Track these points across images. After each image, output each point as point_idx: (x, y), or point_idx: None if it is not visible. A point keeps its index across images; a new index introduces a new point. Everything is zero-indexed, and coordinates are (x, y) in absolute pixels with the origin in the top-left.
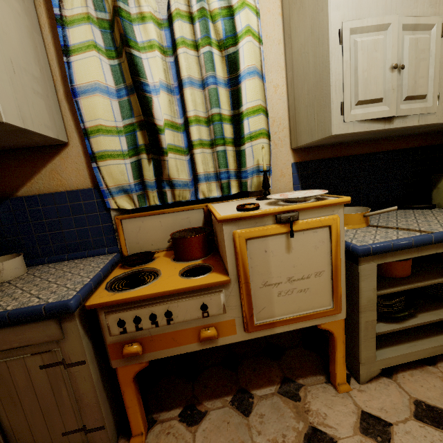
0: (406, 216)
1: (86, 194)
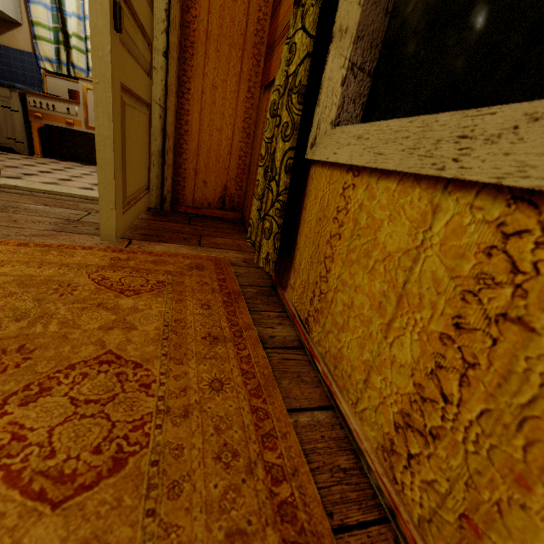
0: None
1: (29, 55)
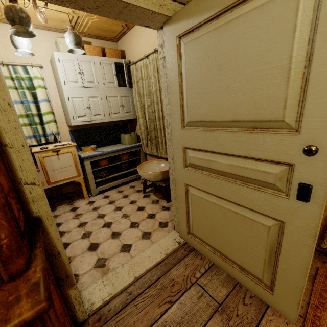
0: (109, 147)
1: None
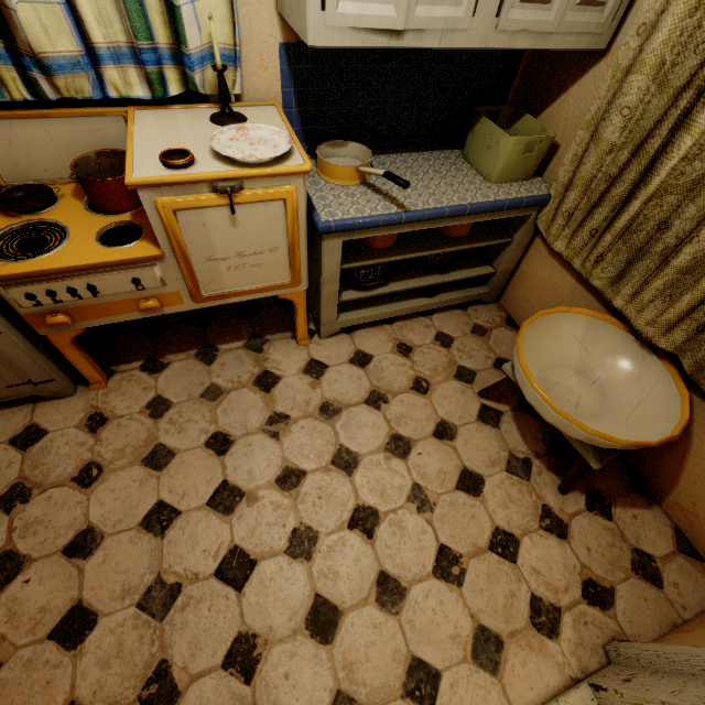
0: (419, 170)
1: None
